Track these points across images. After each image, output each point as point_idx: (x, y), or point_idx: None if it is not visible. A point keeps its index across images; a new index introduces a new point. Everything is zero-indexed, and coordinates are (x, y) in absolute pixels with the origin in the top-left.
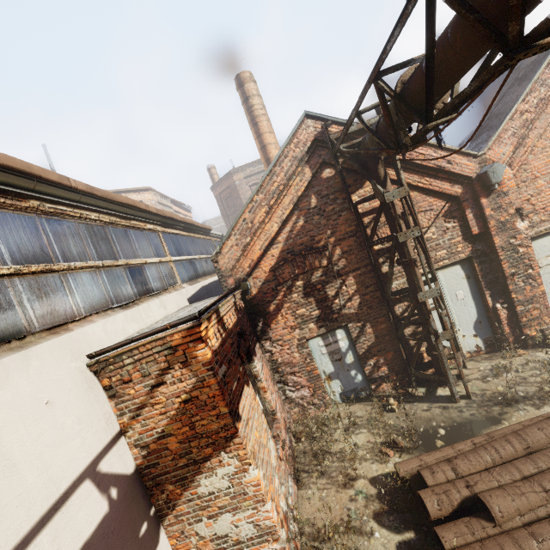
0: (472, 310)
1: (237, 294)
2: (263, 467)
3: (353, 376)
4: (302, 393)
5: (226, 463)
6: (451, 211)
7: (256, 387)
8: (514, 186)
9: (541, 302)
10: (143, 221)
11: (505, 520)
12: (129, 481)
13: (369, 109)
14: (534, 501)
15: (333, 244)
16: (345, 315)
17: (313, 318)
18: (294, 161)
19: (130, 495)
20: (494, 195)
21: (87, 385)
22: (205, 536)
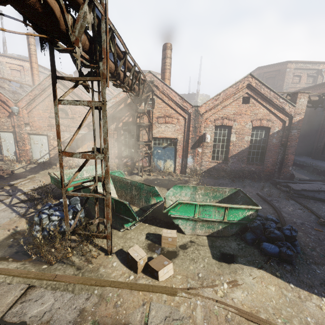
0: (14, 148)
1: None
2: None
3: None
4: None
5: None
6: (10, 116)
7: None
8: (26, 116)
9: (26, 152)
10: None
11: None
12: None
13: None
14: None
15: None
16: None
17: None
18: None
19: None
20: (18, 116)
21: None
22: None
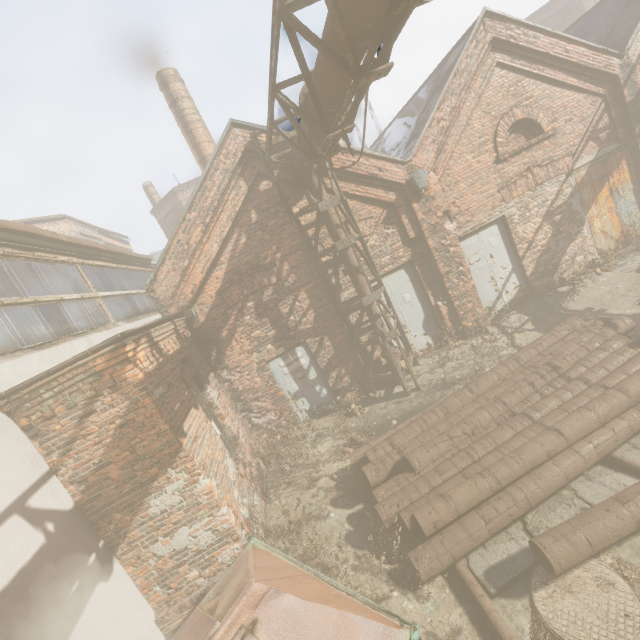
0: (419, 311)
1: (179, 321)
2: (217, 478)
3: (318, 392)
4: (268, 417)
5: (175, 479)
6: (389, 218)
7: (212, 414)
8: (440, 191)
9: (473, 295)
10: (52, 252)
11: (422, 468)
12: (68, 517)
13: (285, 119)
14: (442, 448)
15: (281, 260)
16: (302, 331)
17: (270, 339)
18: (226, 174)
19: (71, 529)
20: (423, 200)
21: None
22: (164, 555)
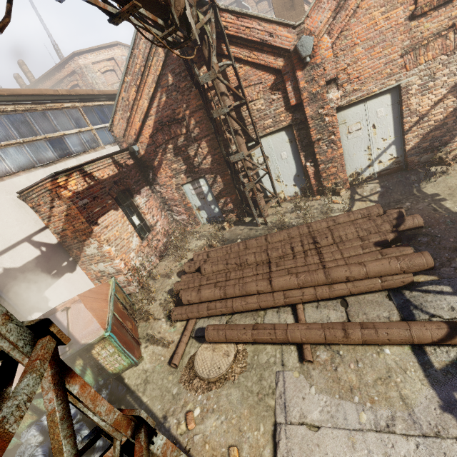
0: (292, 167)
1: (120, 156)
2: (117, 247)
3: (213, 209)
4: (182, 217)
5: (93, 243)
6: (276, 84)
7: (136, 212)
8: (331, 56)
9: (339, 162)
10: (59, 102)
11: (206, 273)
12: (54, 246)
13: None
14: (220, 267)
15: (189, 116)
16: (203, 169)
17: (182, 171)
18: (147, 43)
19: (55, 251)
20: (309, 67)
21: (19, 206)
22: (96, 270)
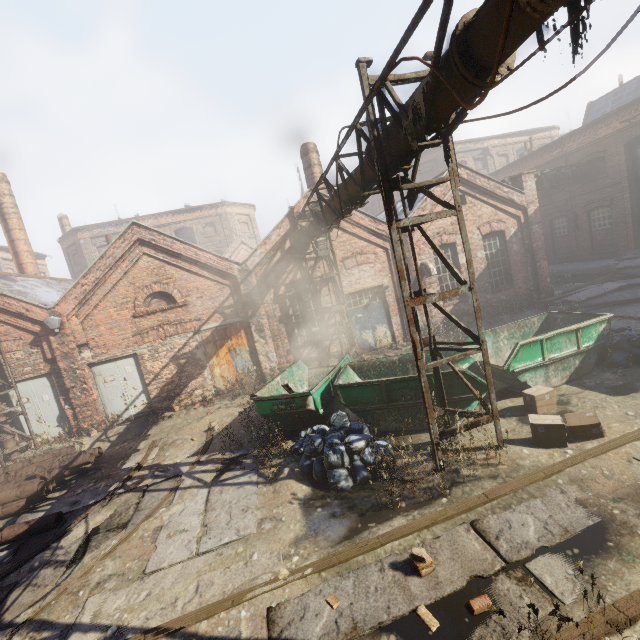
0: (55, 409)
1: None
2: None
3: None
4: None
5: None
6: (36, 341)
7: None
8: (80, 330)
9: (93, 406)
10: None
11: None
12: None
13: None
14: None
15: None
16: None
17: None
18: None
19: None
20: (60, 335)
21: None
22: None
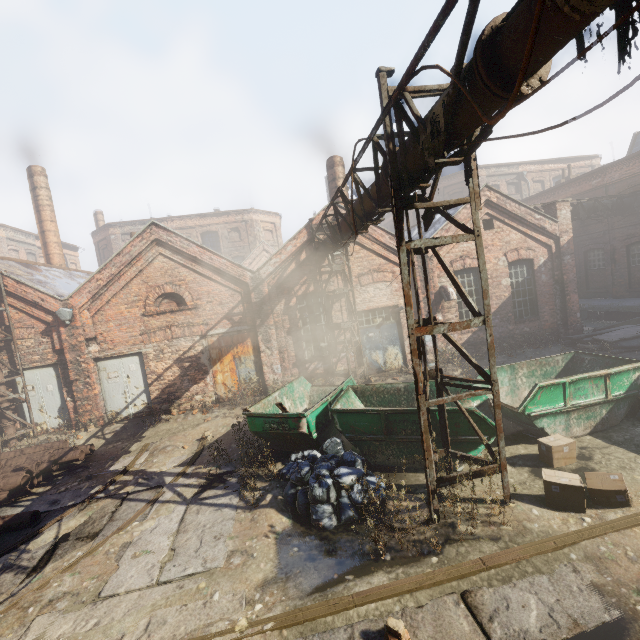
0: (58, 399)
1: None
2: None
3: None
4: None
5: None
6: (47, 331)
7: None
8: (90, 324)
9: (94, 400)
10: None
11: None
12: None
13: None
14: None
15: None
16: None
17: None
18: None
19: None
20: (70, 327)
21: None
22: None
